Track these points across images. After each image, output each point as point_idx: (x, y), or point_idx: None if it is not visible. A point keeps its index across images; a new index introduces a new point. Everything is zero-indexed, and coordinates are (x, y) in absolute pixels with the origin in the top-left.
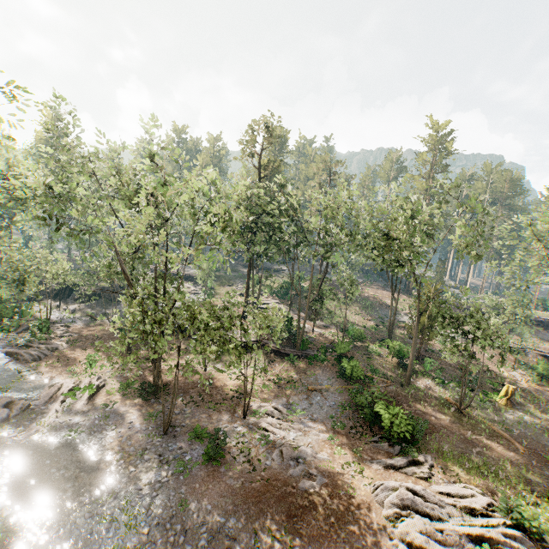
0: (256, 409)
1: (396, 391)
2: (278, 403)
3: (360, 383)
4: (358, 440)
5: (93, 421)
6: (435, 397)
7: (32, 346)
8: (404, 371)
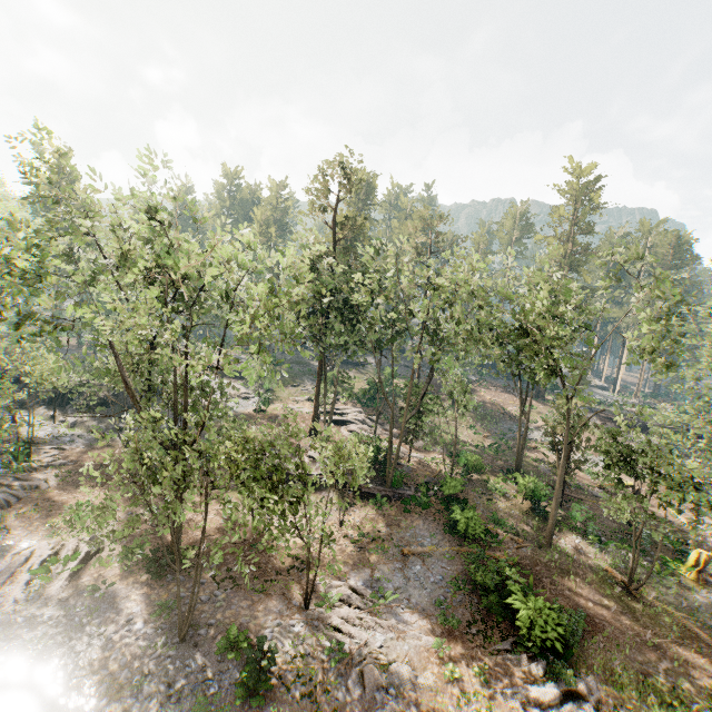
0: (324, 593)
1: (532, 556)
2: (358, 578)
3: (479, 543)
4: (481, 647)
5: (71, 618)
6: (590, 567)
7: (2, 484)
8: (541, 521)
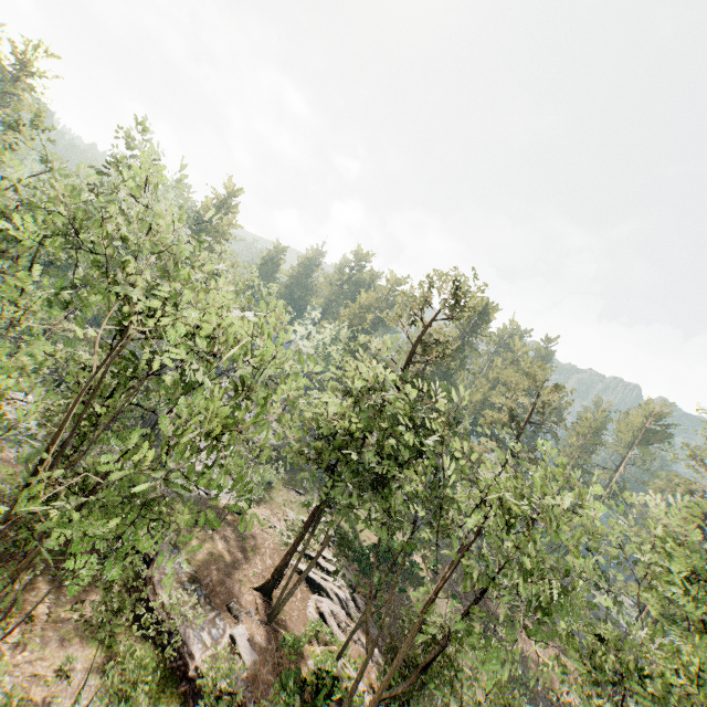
0: None
1: None
2: None
3: None
4: None
5: None
6: None
7: None
8: None
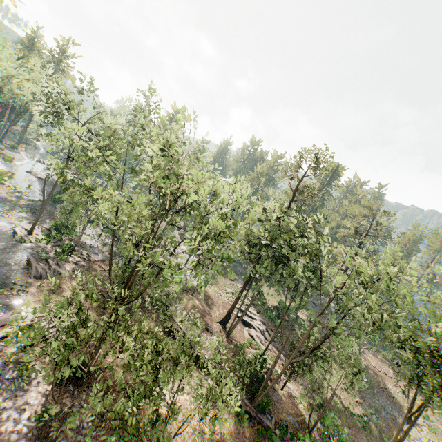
0: None
1: None
2: None
3: None
4: None
5: None
6: None
7: (48, 262)
8: None
